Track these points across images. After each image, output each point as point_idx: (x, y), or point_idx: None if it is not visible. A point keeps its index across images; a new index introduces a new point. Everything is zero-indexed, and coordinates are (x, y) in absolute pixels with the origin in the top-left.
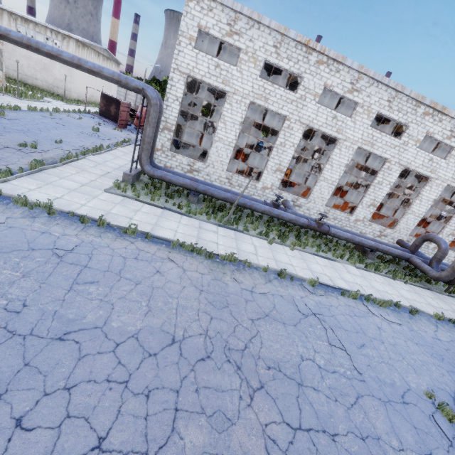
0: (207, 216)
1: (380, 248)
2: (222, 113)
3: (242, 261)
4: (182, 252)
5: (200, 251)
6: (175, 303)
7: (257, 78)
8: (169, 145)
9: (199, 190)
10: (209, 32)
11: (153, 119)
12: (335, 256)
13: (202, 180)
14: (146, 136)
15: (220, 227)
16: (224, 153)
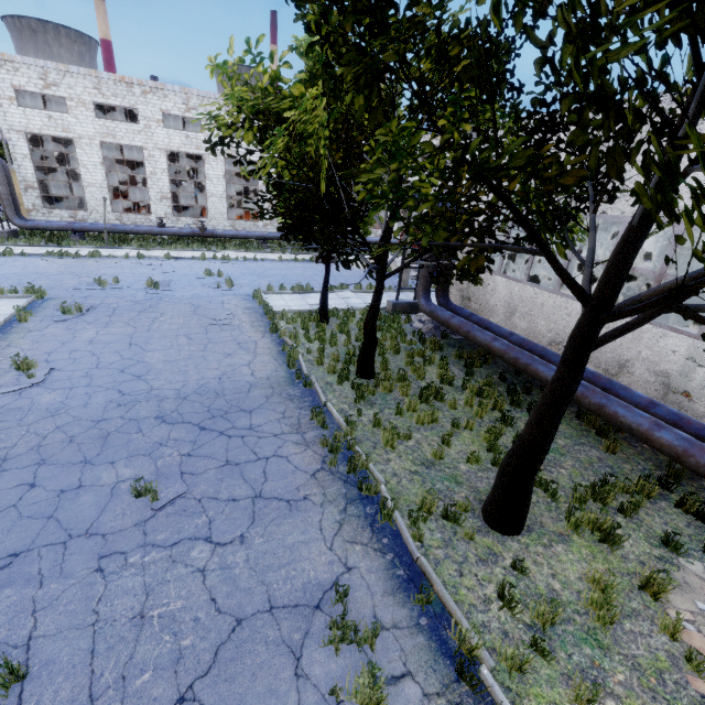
0: (87, 244)
1: (267, 236)
2: (78, 159)
3: (108, 257)
4: (54, 258)
5: (68, 254)
6: (43, 268)
7: (94, 120)
8: (41, 203)
9: (76, 229)
10: (26, 89)
11: (1, 178)
12: (220, 249)
13: (80, 222)
14: (2, 194)
15: (101, 249)
16: (101, 196)
